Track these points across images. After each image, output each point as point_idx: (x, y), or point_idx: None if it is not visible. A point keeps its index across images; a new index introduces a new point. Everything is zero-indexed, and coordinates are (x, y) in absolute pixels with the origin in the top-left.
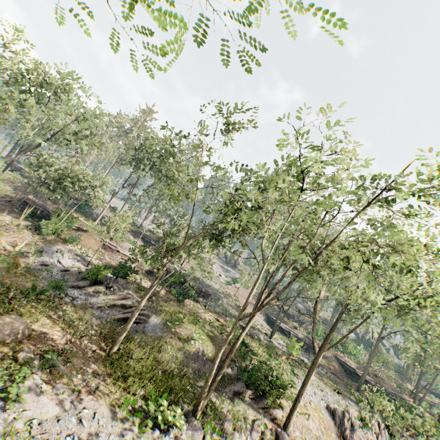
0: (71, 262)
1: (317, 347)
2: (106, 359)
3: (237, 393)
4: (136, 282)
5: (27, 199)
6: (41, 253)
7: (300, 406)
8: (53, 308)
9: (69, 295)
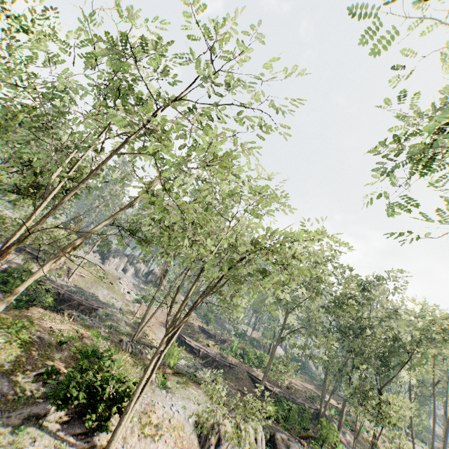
0: None
1: (229, 363)
2: None
3: (35, 417)
4: None
5: None
6: None
7: (151, 426)
8: None
9: None
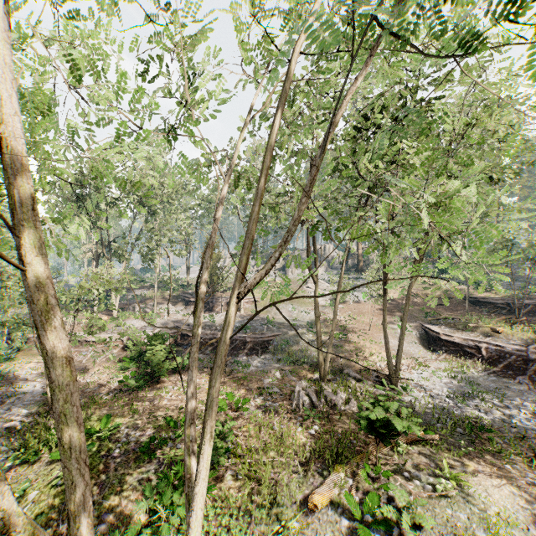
0: None
1: None
2: None
3: None
4: None
5: None
6: None
7: None
8: None
9: None
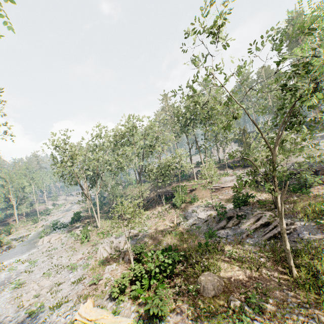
0: (204, 213)
1: None
2: (294, 282)
3: None
4: (254, 201)
5: (158, 193)
6: (186, 218)
7: None
8: (220, 252)
9: (221, 237)
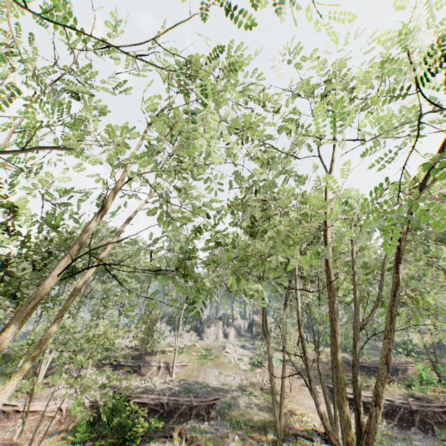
0: None
1: (438, 407)
2: None
3: None
4: None
5: None
6: None
7: None
8: None
9: None
